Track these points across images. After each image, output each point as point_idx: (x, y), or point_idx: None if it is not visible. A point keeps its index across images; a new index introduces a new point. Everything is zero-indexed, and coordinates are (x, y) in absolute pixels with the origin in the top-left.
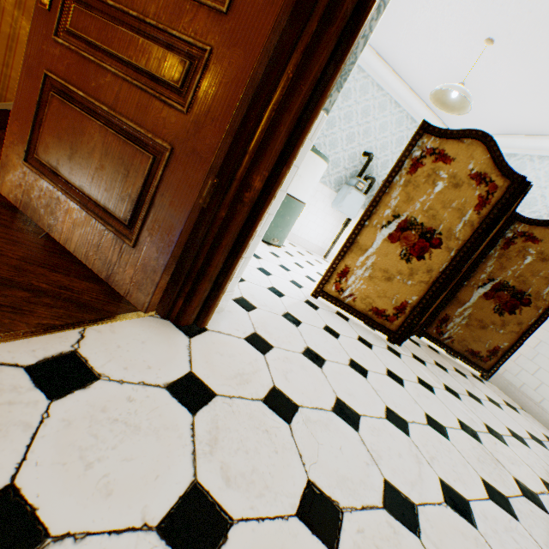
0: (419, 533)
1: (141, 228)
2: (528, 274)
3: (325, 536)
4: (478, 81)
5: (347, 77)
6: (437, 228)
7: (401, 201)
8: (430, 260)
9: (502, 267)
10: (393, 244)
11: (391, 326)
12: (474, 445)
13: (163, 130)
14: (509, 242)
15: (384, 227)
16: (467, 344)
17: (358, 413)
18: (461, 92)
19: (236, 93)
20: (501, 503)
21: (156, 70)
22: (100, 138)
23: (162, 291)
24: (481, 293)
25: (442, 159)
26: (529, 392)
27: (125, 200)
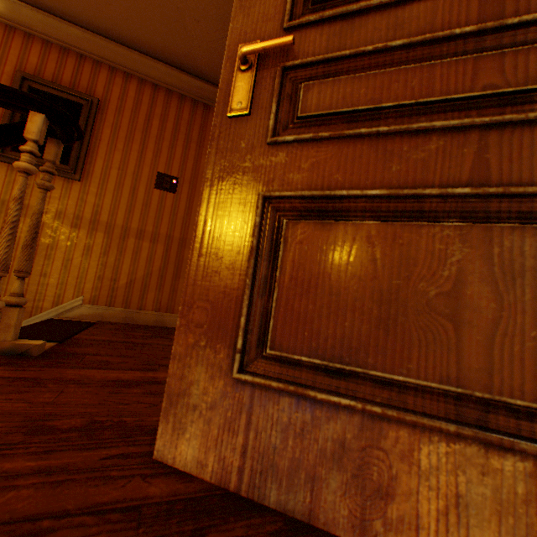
0: None
1: None
2: None
3: None
4: None
5: None
6: None
7: None
8: None
9: None
10: None
11: None
12: None
13: None
14: None
15: None
16: None
17: None
18: None
19: None
20: None
21: None
22: (468, 250)
23: None
24: None
25: None
26: None
27: None
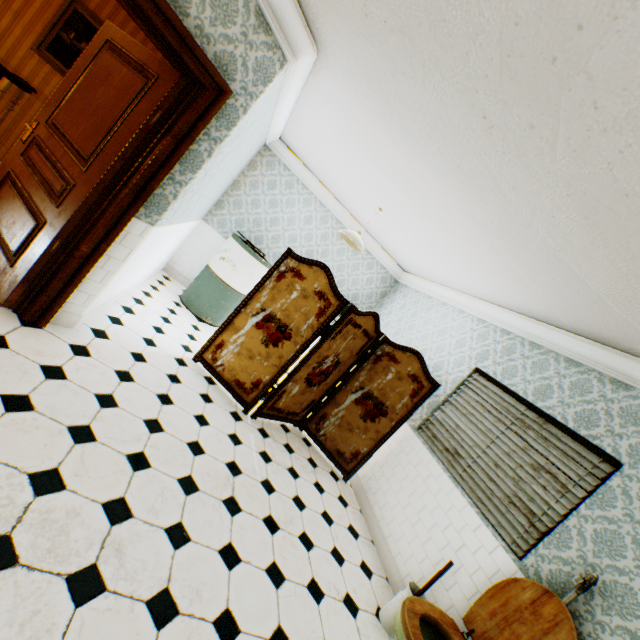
0: (79, 443)
1: (19, 258)
2: (389, 388)
3: (10, 407)
4: (392, 234)
5: (166, 210)
6: (290, 325)
7: (268, 299)
8: (282, 348)
9: (371, 378)
10: (259, 331)
11: (248, 398)
12: (222, 471)
13: (47, 213)
14: (378, 358)
15: (255, 316)
16: (337, 444)
17: (119, 406)
18: (351, 237)
19: (78, 205)
20: (187, 486)
21: (54, 186)
22: (21, 209)
23: (19, 295)
24: (354, 398)
25: (299, 276)
26: (370, 496)
27: (18, 242)
